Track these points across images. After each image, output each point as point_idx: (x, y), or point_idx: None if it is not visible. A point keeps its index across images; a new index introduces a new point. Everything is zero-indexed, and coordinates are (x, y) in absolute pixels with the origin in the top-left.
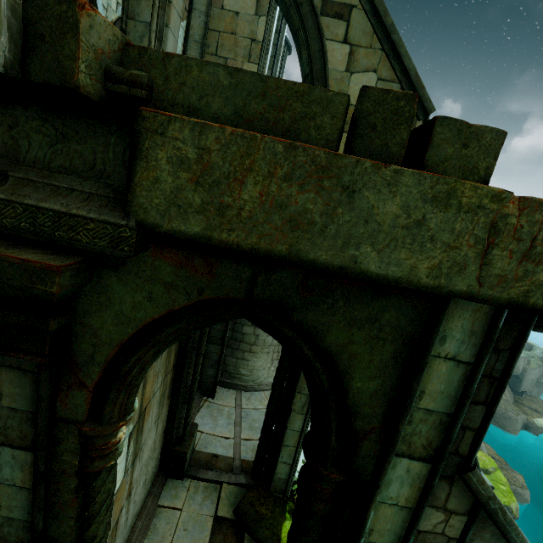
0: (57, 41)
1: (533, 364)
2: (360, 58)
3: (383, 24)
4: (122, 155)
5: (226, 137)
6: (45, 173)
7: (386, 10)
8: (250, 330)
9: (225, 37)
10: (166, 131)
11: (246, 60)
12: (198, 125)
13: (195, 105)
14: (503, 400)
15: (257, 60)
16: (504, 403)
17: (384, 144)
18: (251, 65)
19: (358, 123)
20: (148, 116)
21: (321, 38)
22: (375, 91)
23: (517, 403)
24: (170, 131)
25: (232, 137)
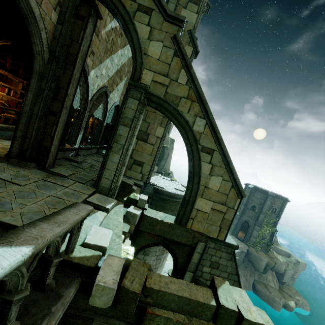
0: (129, 303)
1: (290, 266)
2: (215, 170)
3: (226, 159)
4: (135, 313)
5: (175, 322)
6: (106, 318)
7: (228, 155)
8: (142, 256)
9: (150, 113)
10: (155, 318)
11: (159, 125)
12: (167, 317)
13: (165, 305)
14: (273, 289)
15: (164, 126)
16: (273, 291)
17: (226, 324)
18: (161, 128)
19: (218, 315)
20: (150, 314)
21: (199, 160)
22: (225, 307)
23: (280, 290)
24: (157, 318)
25: (177, 322)
